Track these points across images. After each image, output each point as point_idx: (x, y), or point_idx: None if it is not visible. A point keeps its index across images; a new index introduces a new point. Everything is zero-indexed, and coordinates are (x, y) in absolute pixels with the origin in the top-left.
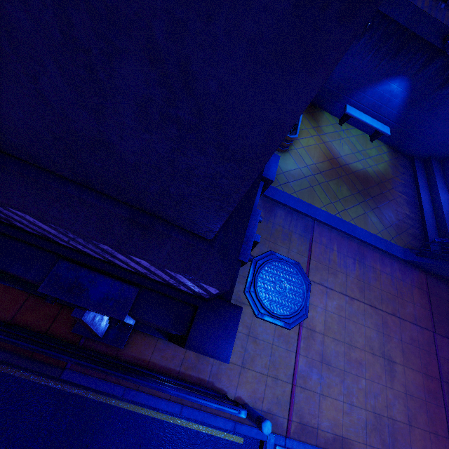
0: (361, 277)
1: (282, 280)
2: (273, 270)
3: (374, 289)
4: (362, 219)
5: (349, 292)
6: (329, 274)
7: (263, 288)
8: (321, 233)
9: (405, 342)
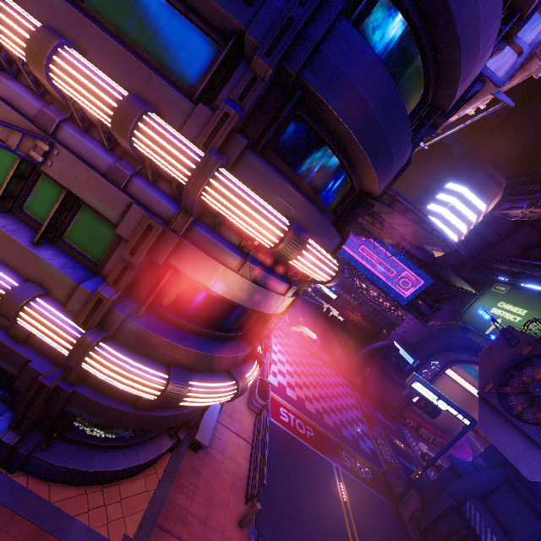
0: None
1: None
2: None
3: None
4: None
5: None
6: None
7: None
8: None
9: None
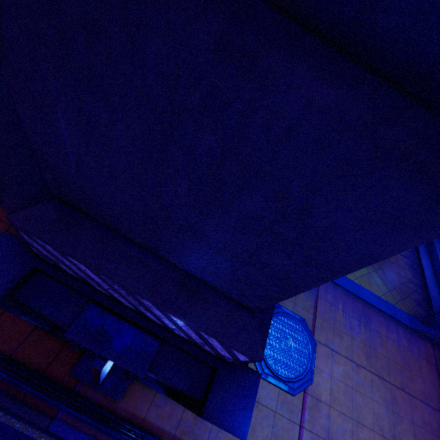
0: (367, 342)
1: (287, 337)
2: (279, 325)
3: (381, 357)
4: (366, 279)
5: (355, 357)
6: (334, 335)
7: (268, 344)
8: (326, 290)
9: (417, 424)
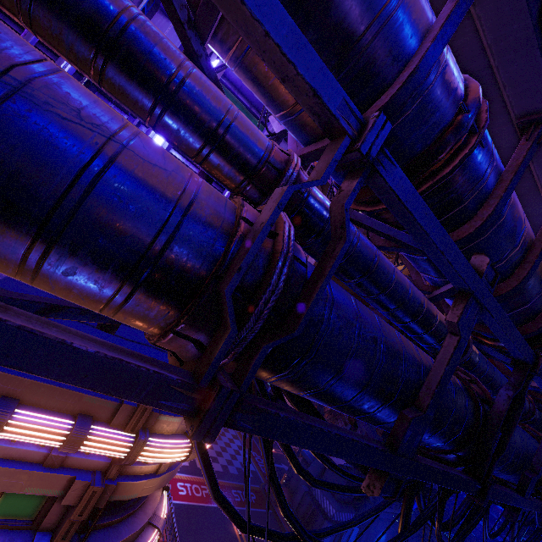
0: None
1: None
2: None
3: None
4: None
5: None
6: None
7: None
8: None
9: None
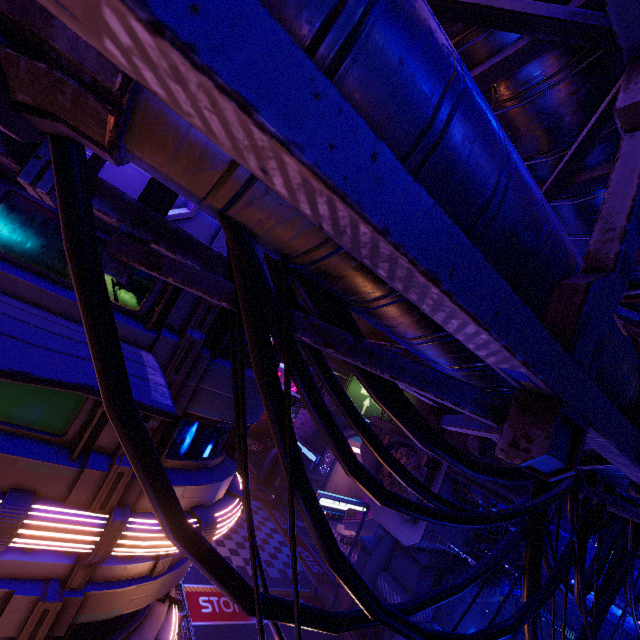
0: None
1: None
2: None
3: None
4: None
5: None
6: None
7: None
8: None
9: None
